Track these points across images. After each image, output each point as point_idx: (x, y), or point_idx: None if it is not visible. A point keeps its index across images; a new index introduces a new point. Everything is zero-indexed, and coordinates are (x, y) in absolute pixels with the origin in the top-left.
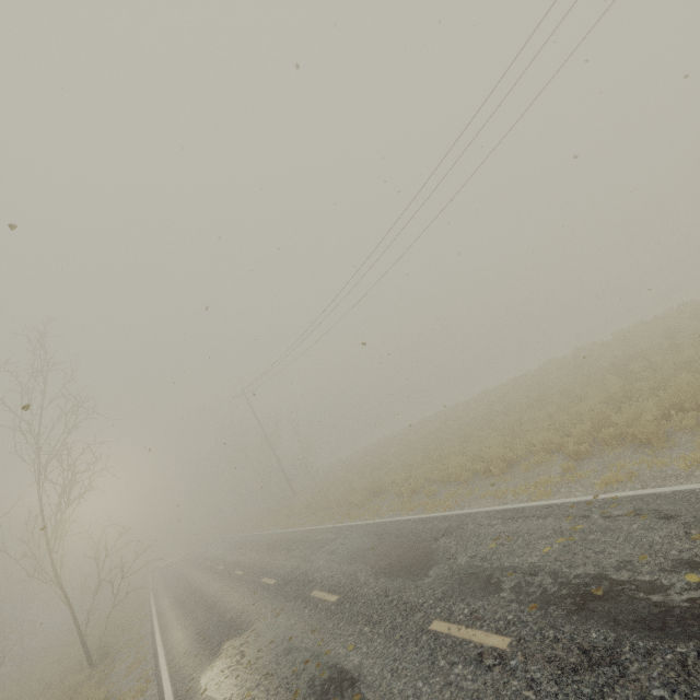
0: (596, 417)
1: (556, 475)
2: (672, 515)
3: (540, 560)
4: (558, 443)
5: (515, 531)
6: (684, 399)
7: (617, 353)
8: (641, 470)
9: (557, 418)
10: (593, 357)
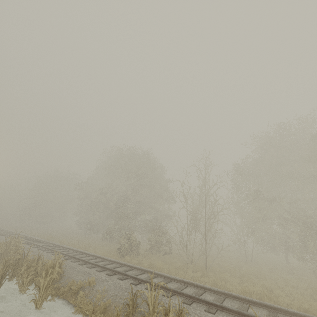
0: None
1: None
2: None
3: None
4: None
5: None
6: None
7: None
8: None
9: None
10: None
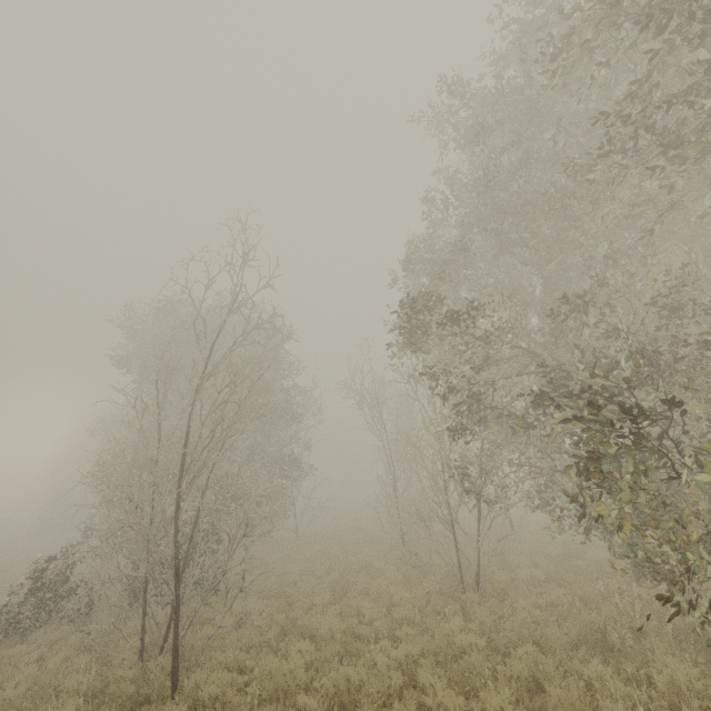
0: None
1: None
2: None
3: None
4: None
5: None
6: None
7: None
8: None
9: None
10: None
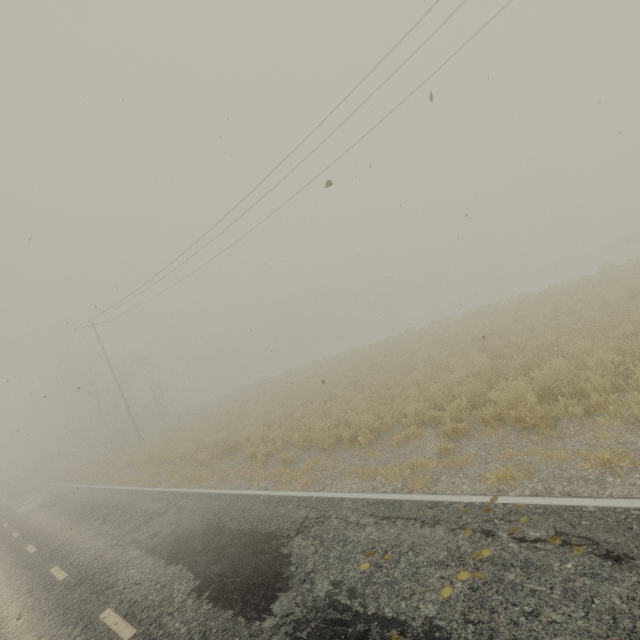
0: (471, 391)
1: (432, 455)
2: (619, 554)
3: (440, 614)
4: (431, 416)
5: (395, 542)
6: (562, 383)
7: (472, 330)
8: (535, 464)
9: (426, 387)
10: (450, 330)
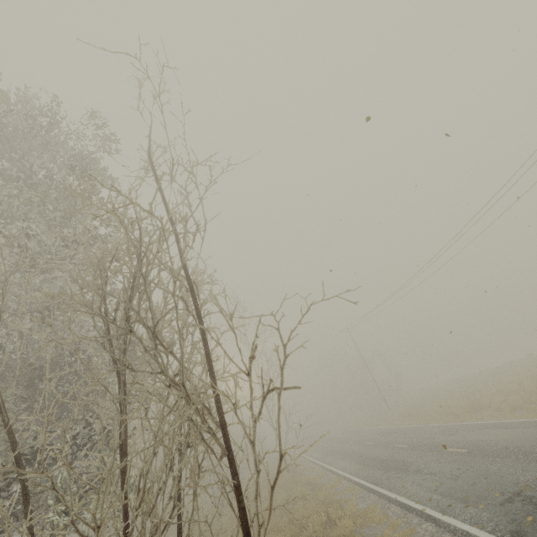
0: None
1: None
2: None
3: None
4: None
5: None
6: None
7: None
8: None
9: None
10: None
